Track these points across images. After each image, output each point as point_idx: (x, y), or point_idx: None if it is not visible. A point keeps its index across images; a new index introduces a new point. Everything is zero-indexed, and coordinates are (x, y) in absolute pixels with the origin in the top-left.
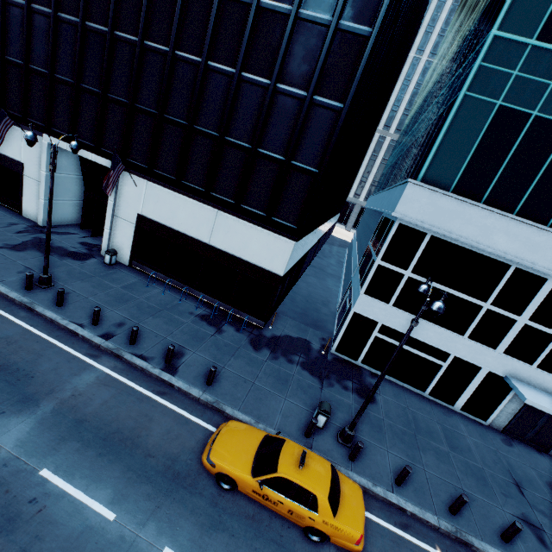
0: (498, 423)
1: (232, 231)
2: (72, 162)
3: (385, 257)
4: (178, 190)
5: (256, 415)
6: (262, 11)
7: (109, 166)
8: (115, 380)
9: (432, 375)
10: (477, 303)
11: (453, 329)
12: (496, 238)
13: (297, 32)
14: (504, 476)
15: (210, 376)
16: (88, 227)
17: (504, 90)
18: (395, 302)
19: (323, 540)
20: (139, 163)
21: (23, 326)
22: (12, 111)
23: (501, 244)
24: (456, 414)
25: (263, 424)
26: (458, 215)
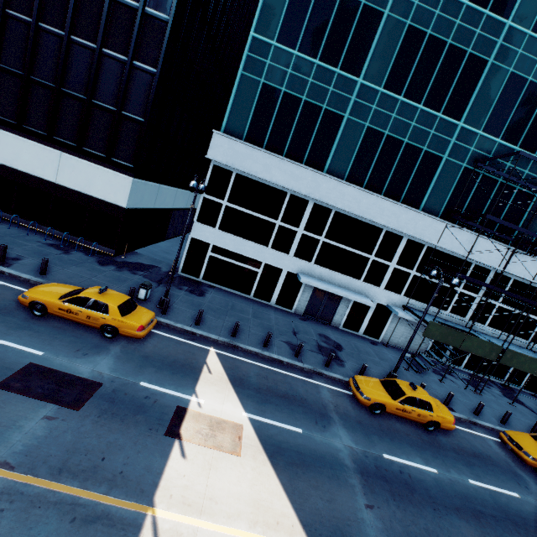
0: (299, 310)
1: (77, 170)
2: None
3: (207, 191)
4: (19, 133)
5: None
6: None
7: None
8: None
9: (253, 281)
10: (272, 221)
11: (261, 243)
12: (274, 172)
13: (114, 11)
14: (287, 329)
15: (42, 266)
16: None
17: (264, 73)
18: (220, 226)
19: (115, 334)
20: None
21: None
22: None
23: (278, 177)
24: (272, 307)
25: None
26: (249, 156)
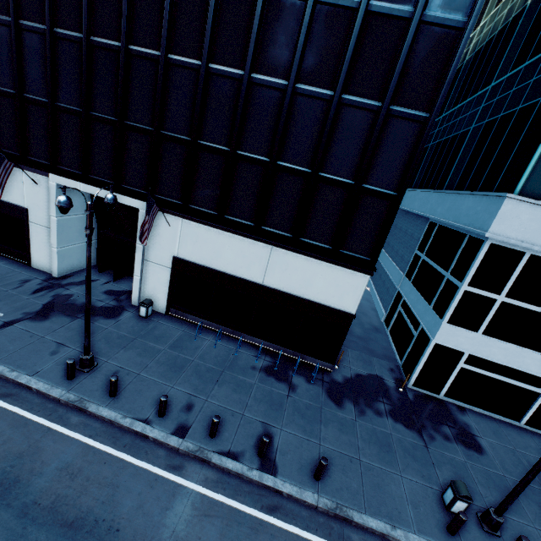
0: None
1: (290, 268)
2: (82, 200)
3: (472, 282)
4: (221, 227)
5: (386, 514)
6: (321, 7)
7: (134, 205)
8: (214, 504)
9: (528, 404)
10: None
11: None
12: None
13: (368, 29)
14: None
15: (320, 471)
16: (106, 268)
17: None
18: (485, 329)
19: None
20: (170, 199)
21: (81, 440)
22: (7, 150)
23: None
24: None
25: (400, 529)
26: None
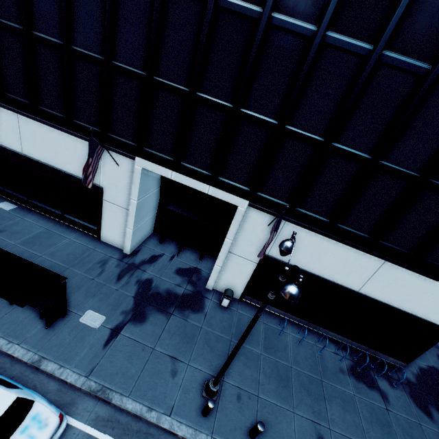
0: None
1: (398, 283)
2: (155, 177)
3: None
4: (332, 235)
5: None
6: None
7: (233, 202)
8: None
9: None
10: None
11: None
12: None
13: None
14: None
15: None
16: (165, 238)
17: None
18: None
19: None
20: (275, 199)
21: None
22: (84, 123)
23: None
24: None
25: None
26: None
